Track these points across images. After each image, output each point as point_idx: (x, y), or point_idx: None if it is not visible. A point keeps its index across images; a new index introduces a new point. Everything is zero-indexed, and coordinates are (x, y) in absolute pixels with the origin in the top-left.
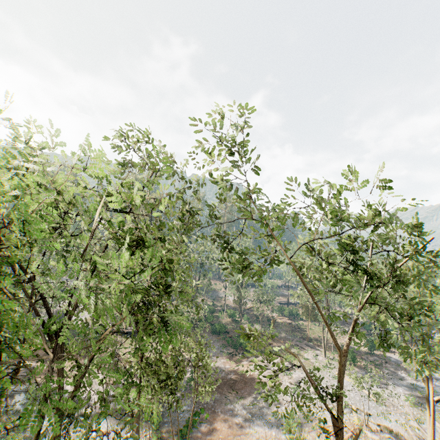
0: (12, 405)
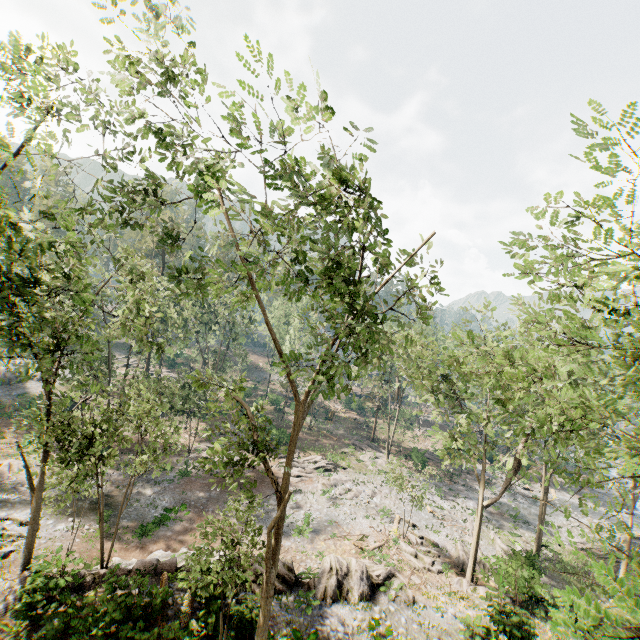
0: None
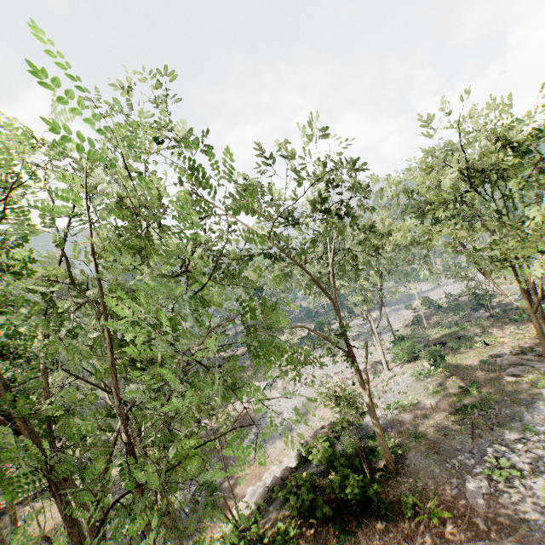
0: None
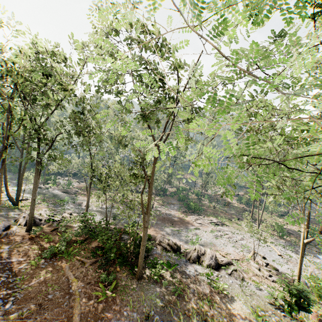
0: (63, 199)
